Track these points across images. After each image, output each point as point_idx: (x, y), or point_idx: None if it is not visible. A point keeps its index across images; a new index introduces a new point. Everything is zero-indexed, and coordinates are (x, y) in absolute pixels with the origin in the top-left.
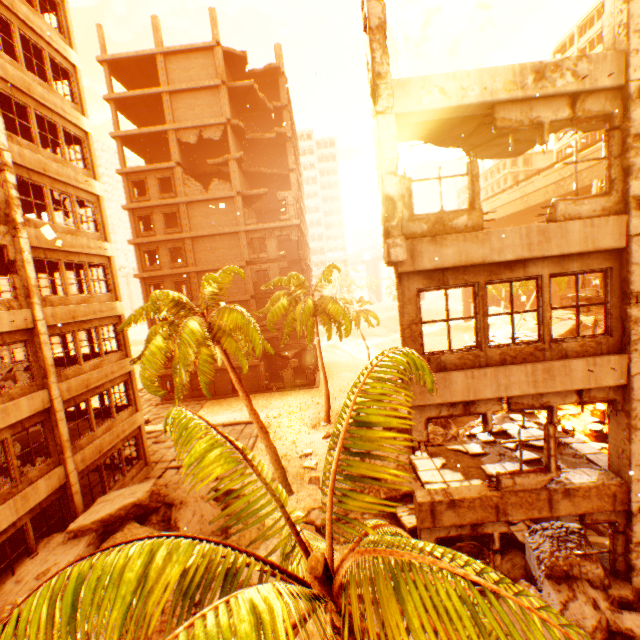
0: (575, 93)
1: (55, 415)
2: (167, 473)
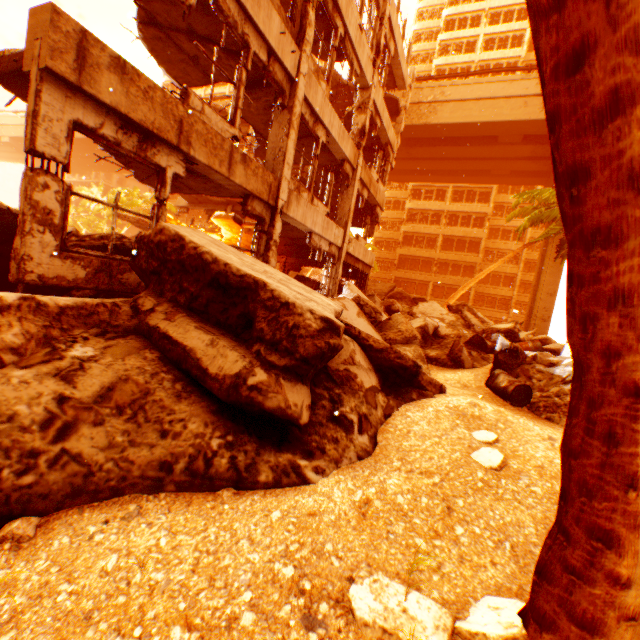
0: None
1: None
2: None
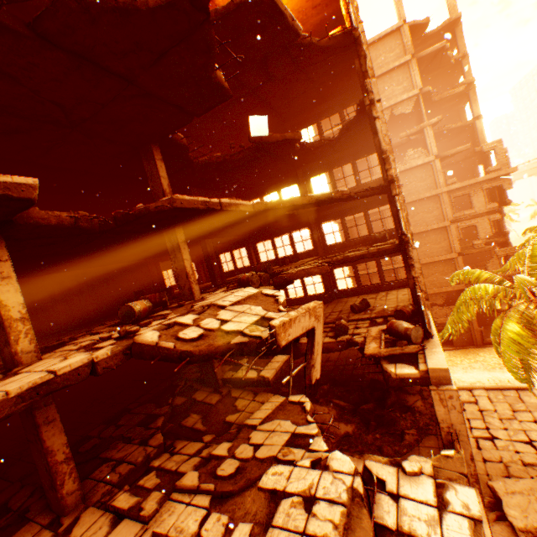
0: None
1: None
2: (482, 444)
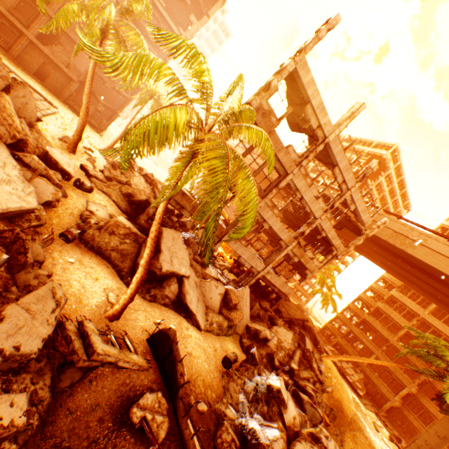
0: (320, 125)
1: None
2: None
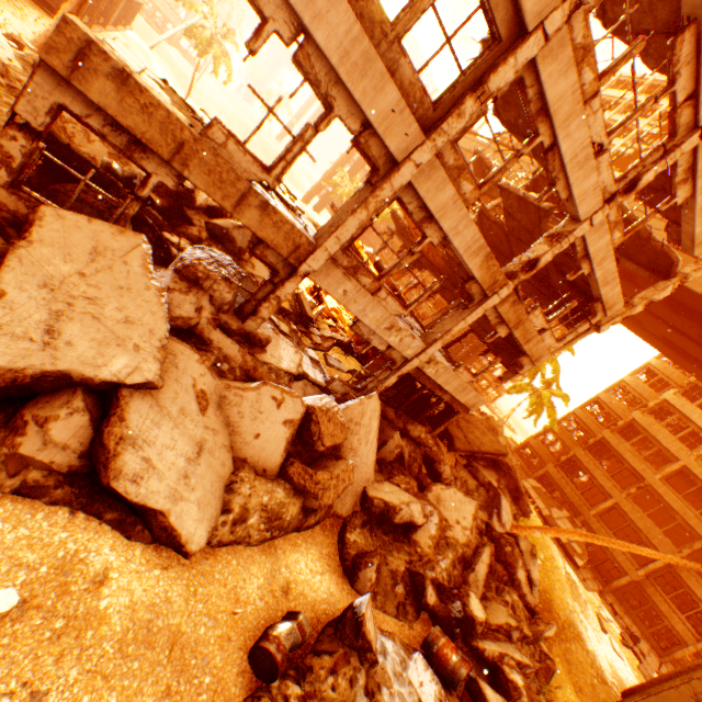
0: None
1: None
2: None
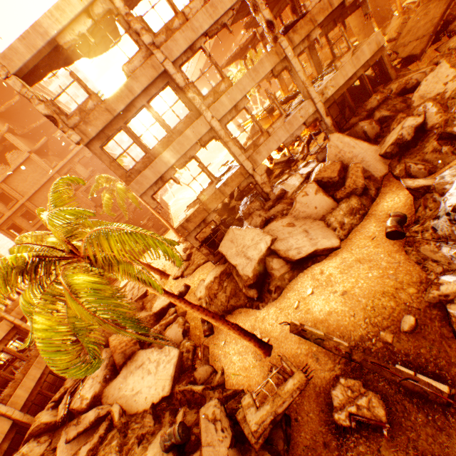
0: (85, 10)
1: (21, 327)
2: None
